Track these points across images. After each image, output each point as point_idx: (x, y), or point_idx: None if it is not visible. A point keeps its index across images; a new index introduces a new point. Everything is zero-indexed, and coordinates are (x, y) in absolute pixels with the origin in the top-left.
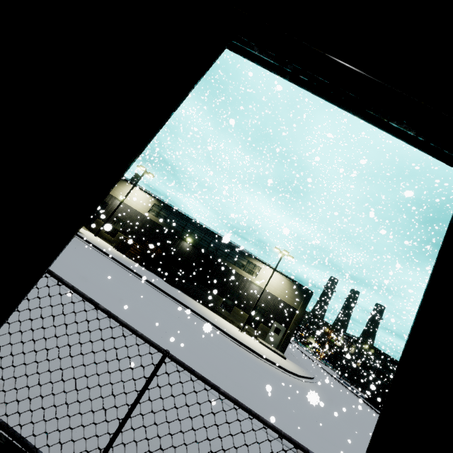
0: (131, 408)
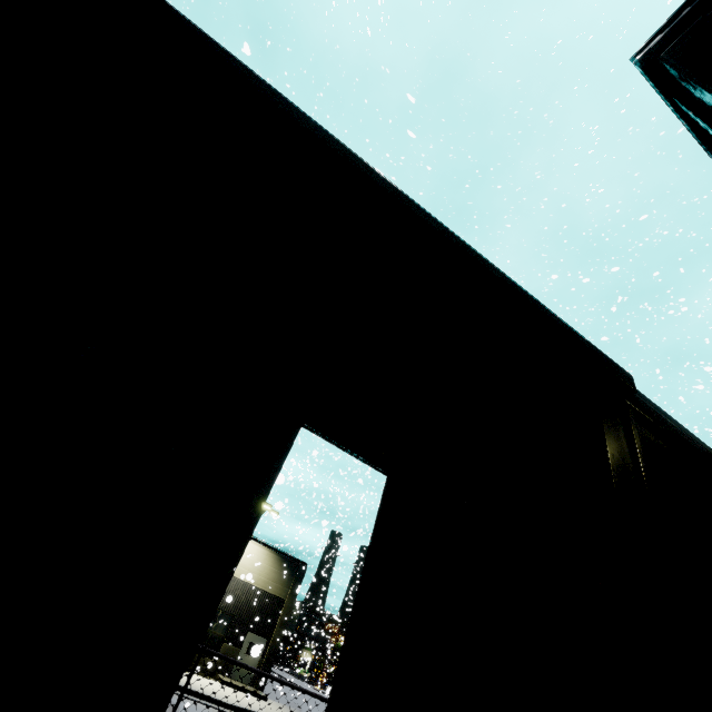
0: (176, 707)
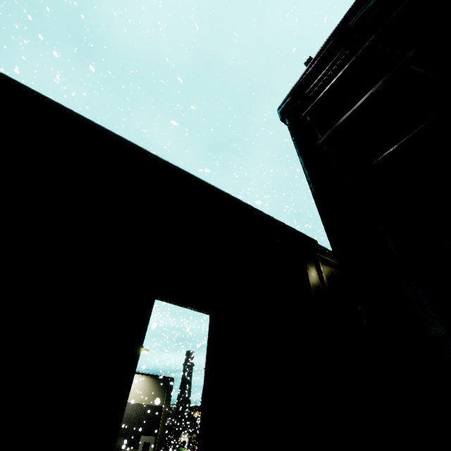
0: None
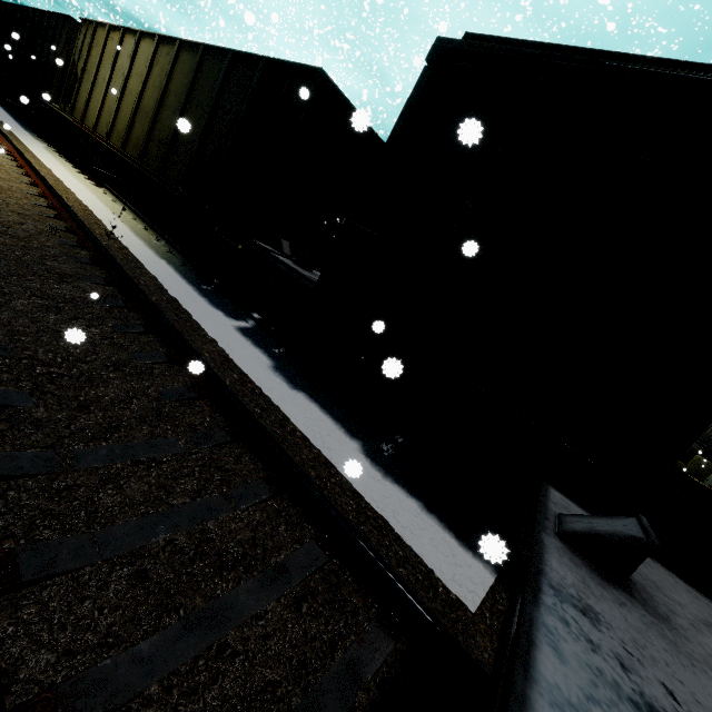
0: None
